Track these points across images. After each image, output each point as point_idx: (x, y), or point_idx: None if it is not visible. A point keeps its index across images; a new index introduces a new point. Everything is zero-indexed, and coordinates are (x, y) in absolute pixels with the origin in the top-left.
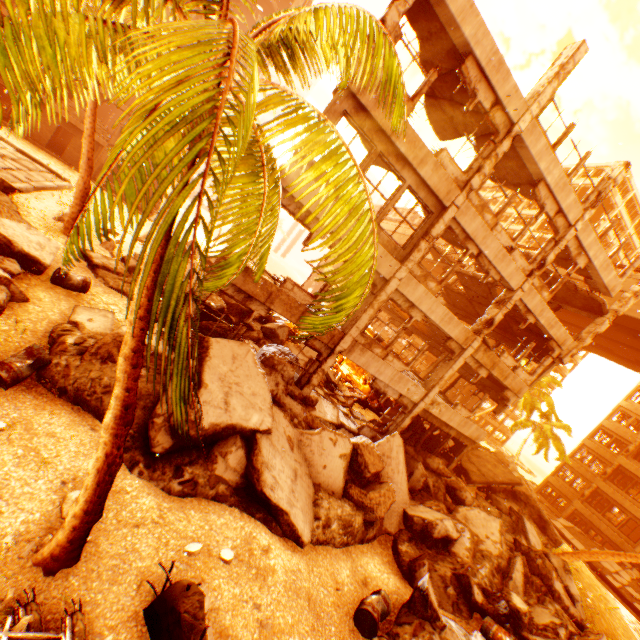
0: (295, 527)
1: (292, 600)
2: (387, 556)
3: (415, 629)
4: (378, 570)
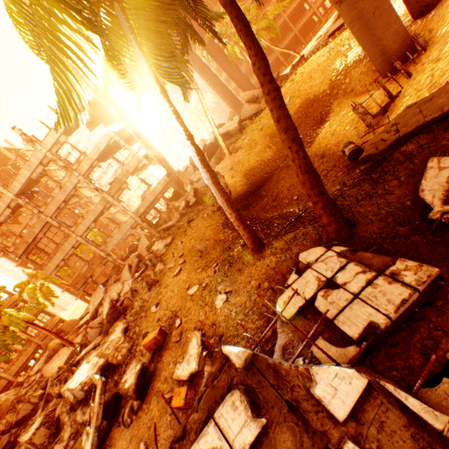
0: None
1: None
2: None
3: None
4: None
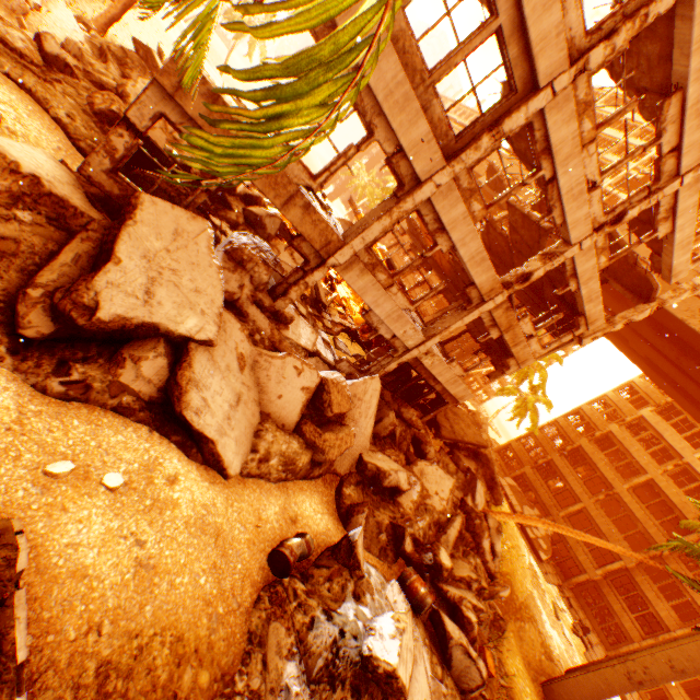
0: (221, 458)
1: (193, 538)
2: (328, 496)
3: (332, 574)
4: (313, 510)
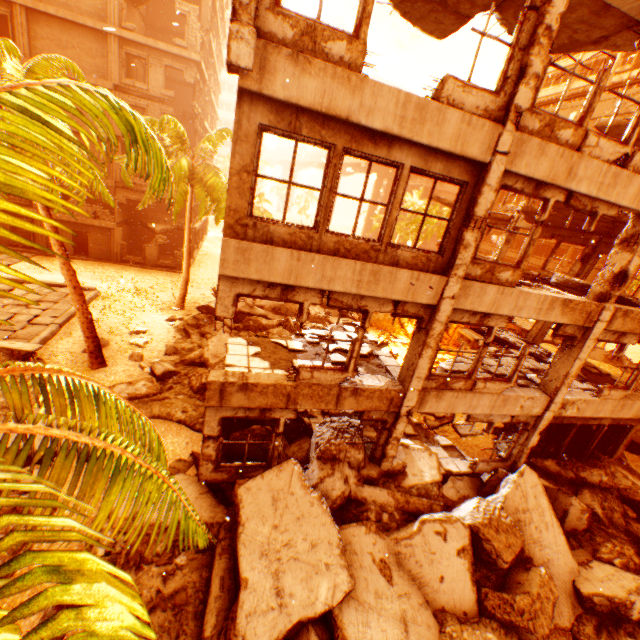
0: None
1: None
2: None
3: None
4: None
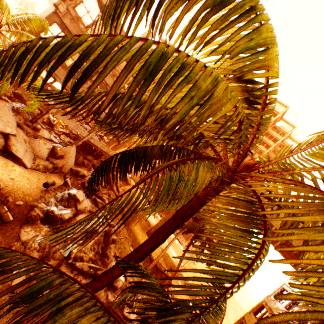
0: (25, 163)
1: (22, 177)
2: (61, 177)
3: (62, 188)
4: (56, 179)
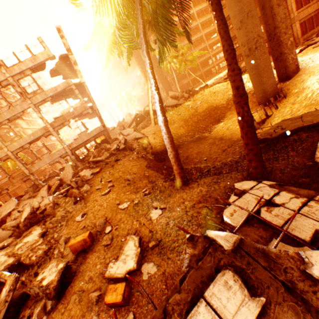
0: None
1: None
2: None
3: None
4: None
